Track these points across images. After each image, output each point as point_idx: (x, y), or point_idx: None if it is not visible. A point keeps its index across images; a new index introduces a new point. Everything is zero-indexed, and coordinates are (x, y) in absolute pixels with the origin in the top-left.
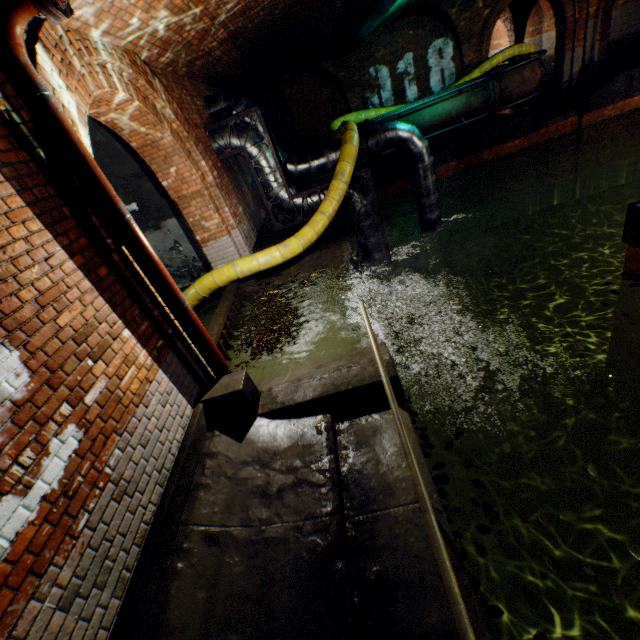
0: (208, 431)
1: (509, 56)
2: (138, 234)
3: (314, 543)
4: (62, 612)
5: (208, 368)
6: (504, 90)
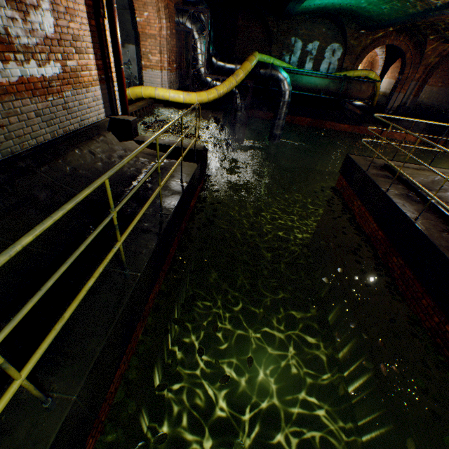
0: (107, 131)
1: (365, 75)
2: (116, 17)
3: (133, 173)
4: (35, 115)
5: (119, 109)
6: (349, 89)
